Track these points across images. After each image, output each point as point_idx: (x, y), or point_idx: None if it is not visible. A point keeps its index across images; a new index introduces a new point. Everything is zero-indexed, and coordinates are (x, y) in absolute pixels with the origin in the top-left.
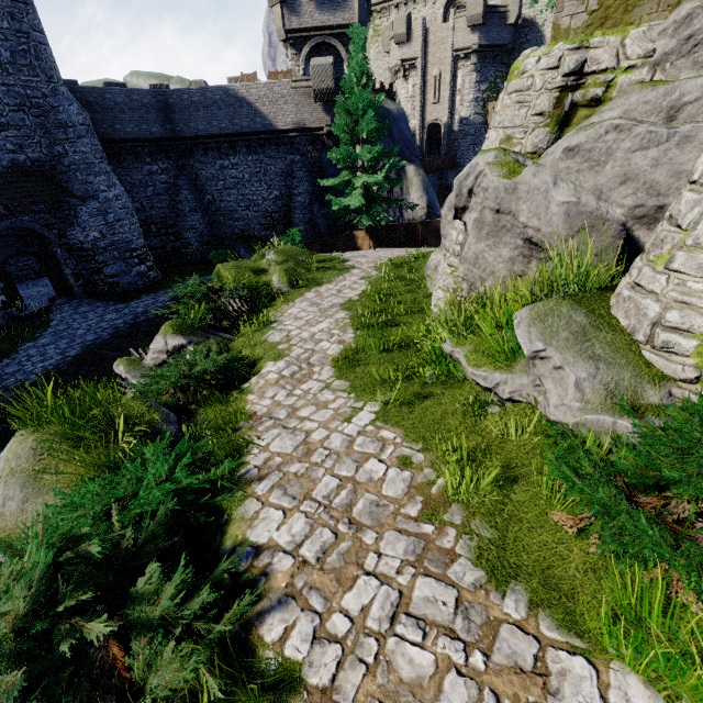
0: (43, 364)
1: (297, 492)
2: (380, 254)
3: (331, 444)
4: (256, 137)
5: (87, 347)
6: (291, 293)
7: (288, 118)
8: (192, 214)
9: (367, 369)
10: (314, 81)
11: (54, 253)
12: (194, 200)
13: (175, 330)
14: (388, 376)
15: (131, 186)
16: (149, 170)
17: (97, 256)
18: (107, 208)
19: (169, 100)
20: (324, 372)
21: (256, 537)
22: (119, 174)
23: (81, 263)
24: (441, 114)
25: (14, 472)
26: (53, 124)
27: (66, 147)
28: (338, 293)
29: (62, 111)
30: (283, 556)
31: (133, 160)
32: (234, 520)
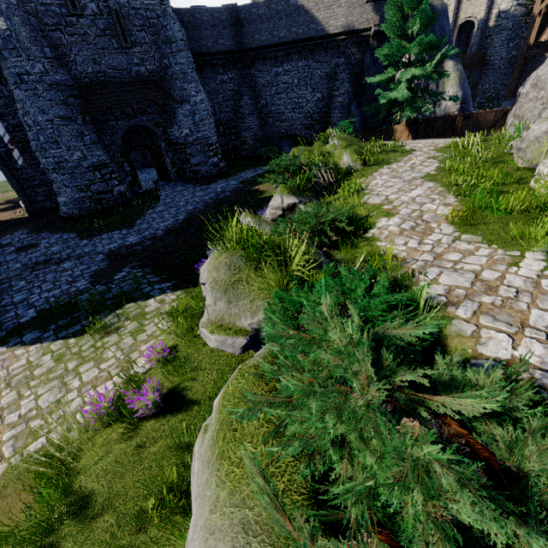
0: (164, 224)
1: (508, 320)
2: (431, 141)
3: (512, 283)
4: (308, 43)
5: (190, 214)
6: (364, 170)
7: (339, 21)
8: (250, 117)
9: (490, 227)
10: None
11: (159, 146)
12: (252, 104)
13: (288, 191)
14: (520, 233)
15: (208, 93)
16: (221, 80)
17: (186, 149)
18: (195, 110)
19: (240, 15)
20: (444, 228)
21: (493, 353)
22: (200, 83)
23: (176, 154)
24: (476, 10)
25: (216, 281)
26: (162, 41)
27: (170, 60)
28: (413, 169)
29: (168, 29)
30: (546, 374)
31: (210, 72)
32: (450, 336)
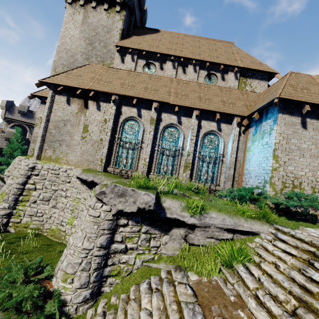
0: None
1: None
2: None
3: None
4: None
5: None
6: None
7: None
8: None
9: None
10: (7, 135)
11: None
12: None
13: None
14: None
15: None
16: None
17: None
18: None
19: None
20: None
21: None
22: None
23: None
24: None
25: None
26: None
27: None
28: None
29: None
30: None
31: None
32: None
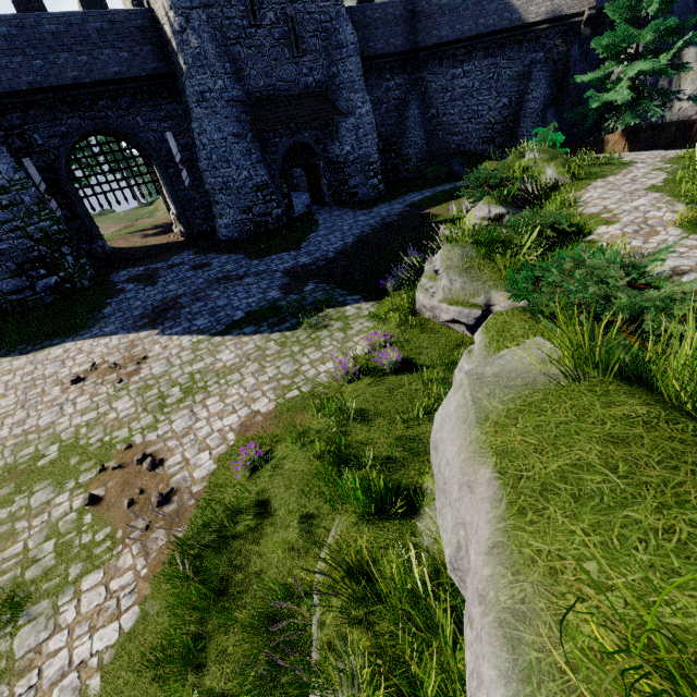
0: (332, 246)
1: None
2: (657, 152)
3: None
4: (498, 37)
5: (358, 237)
6: (573, 184)
7: (542, 6)
8: (416, 130)
9: None
10: None
11: (317, 166)
12: (420, 115)
13: (496, 201)
14: None
15: (370, 104)
16: (387, 87)
17: (345, 169)
18: (359, 123)
19: (417, 8)
20: (670, 231)
21: None
22: None
23: (333, 175)
24: None
25: (450, 268)
26: (333, 46)
27: (339, 67)
28: (634, 182)
29: (340, 32)
30: None
31: (376, 78)
32: None
